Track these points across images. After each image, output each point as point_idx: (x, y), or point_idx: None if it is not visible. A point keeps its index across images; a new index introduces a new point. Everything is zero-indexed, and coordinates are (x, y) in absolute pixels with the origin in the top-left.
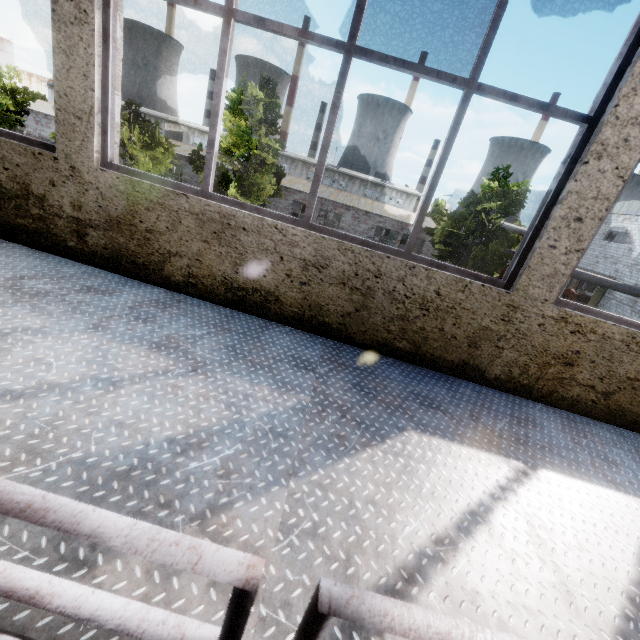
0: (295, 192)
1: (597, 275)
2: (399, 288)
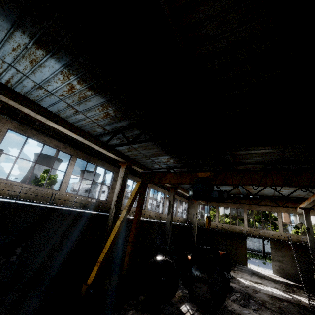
0: None
1: None
2: (43, 192)
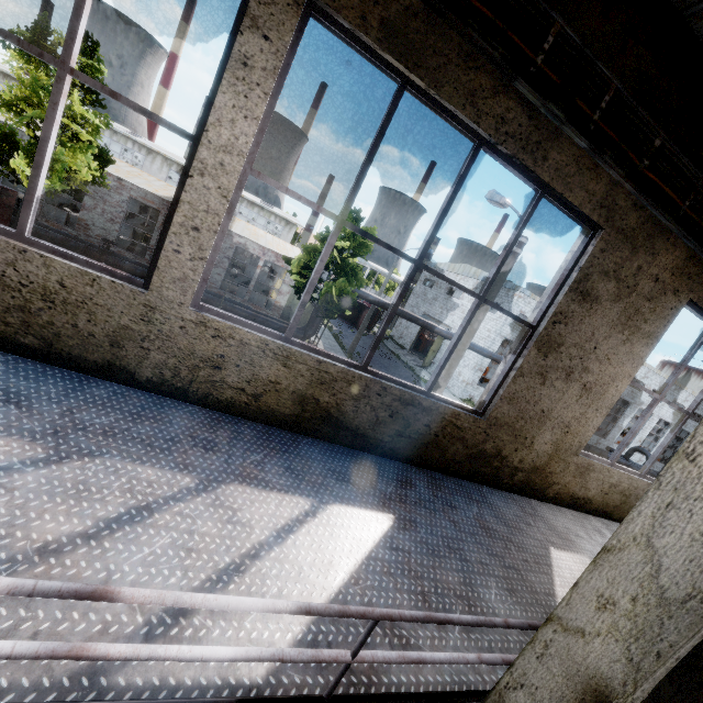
0: (132, 187)
1: (429, 322)
2: (11, 273)
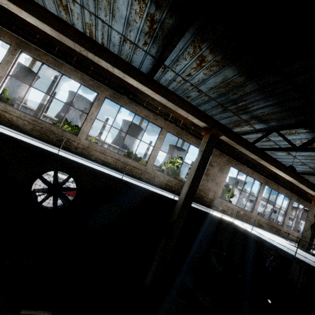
0: None
1: None
2: None
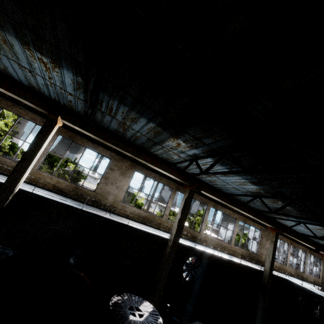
0: None
1: None
2: (316, 280)
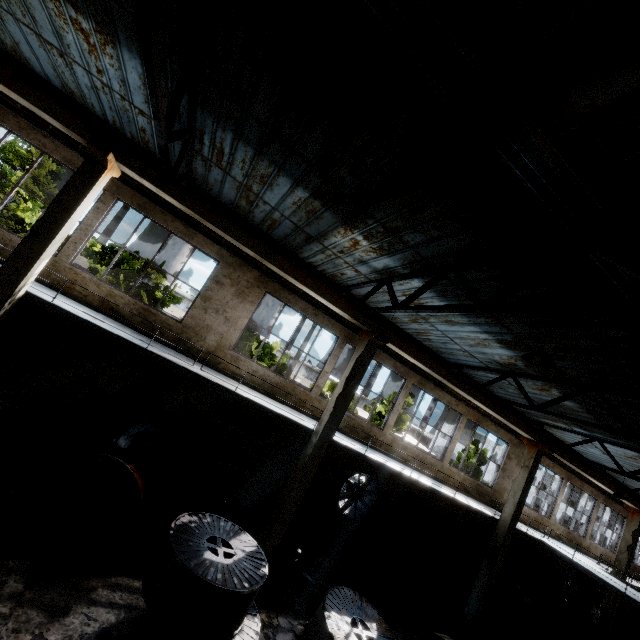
0: None
1: None
2: (608, 555)
